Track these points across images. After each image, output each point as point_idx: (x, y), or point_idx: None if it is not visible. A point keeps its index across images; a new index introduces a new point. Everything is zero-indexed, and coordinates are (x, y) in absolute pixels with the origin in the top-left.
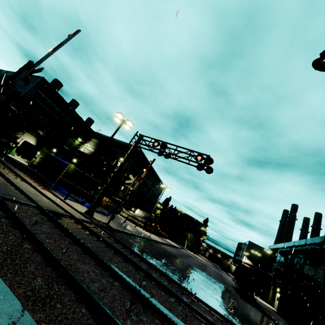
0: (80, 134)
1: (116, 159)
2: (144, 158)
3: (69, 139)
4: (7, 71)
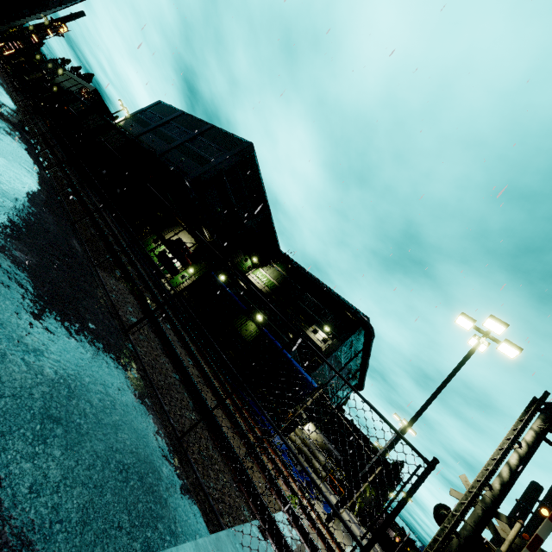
0: (258, 251)
1: (314, 323)
2: (371, 341)
3: (240, 255)
4: (184, 113)
